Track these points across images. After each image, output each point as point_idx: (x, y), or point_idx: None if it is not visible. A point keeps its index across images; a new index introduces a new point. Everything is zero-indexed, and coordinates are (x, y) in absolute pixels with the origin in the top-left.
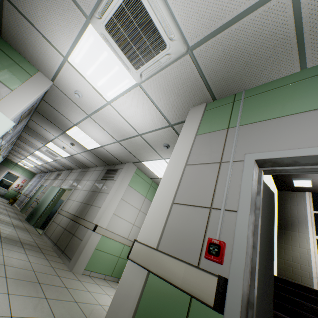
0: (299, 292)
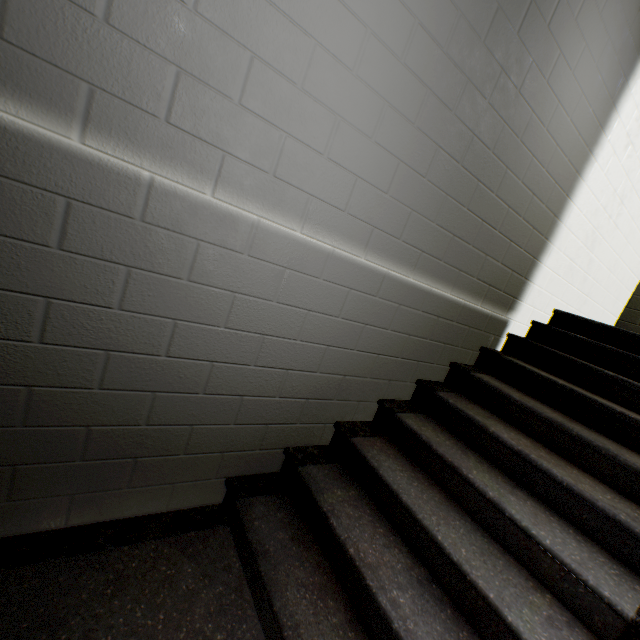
0: (636, 360)
